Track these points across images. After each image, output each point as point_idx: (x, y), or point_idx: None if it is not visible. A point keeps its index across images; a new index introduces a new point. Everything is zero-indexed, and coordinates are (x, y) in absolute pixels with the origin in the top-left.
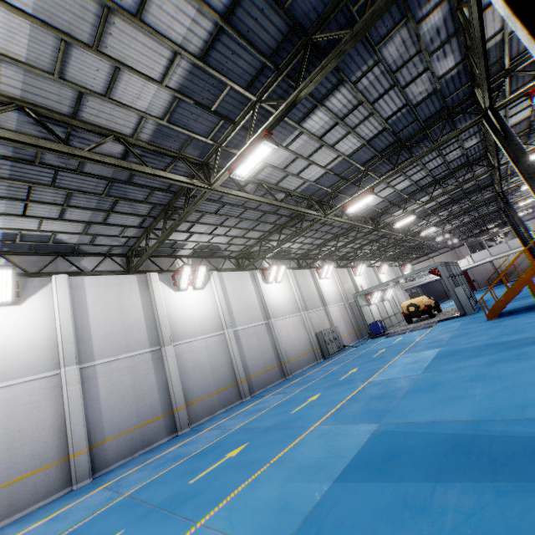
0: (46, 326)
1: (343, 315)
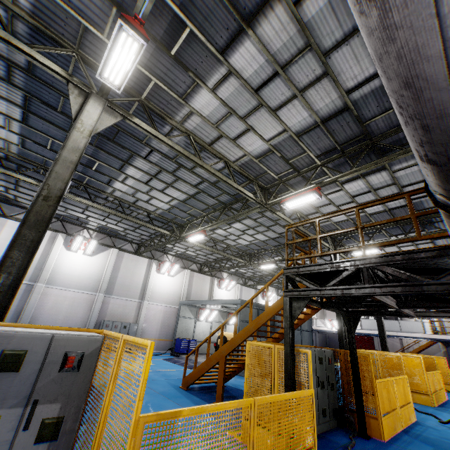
0: None
1: (166, 318)
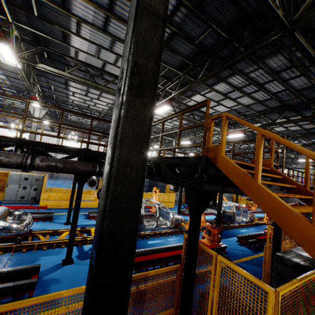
0: None
1: None
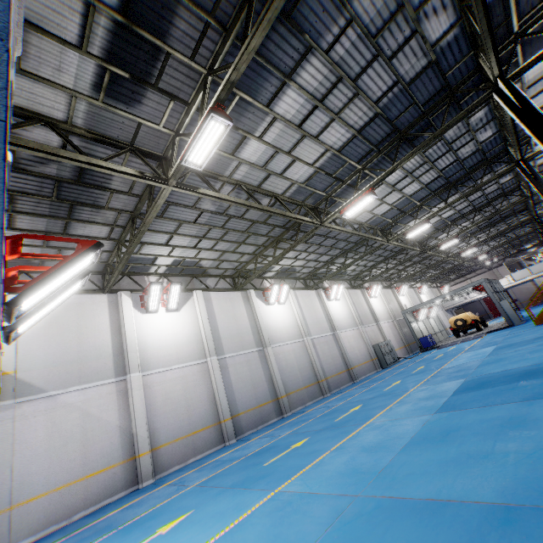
0: (194, 327)
1: (393, 331)
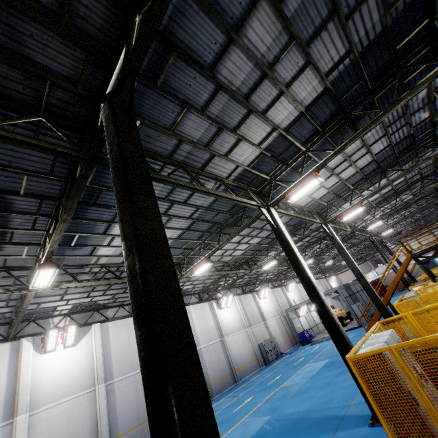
0: (88, 358)
1: (279, 326)
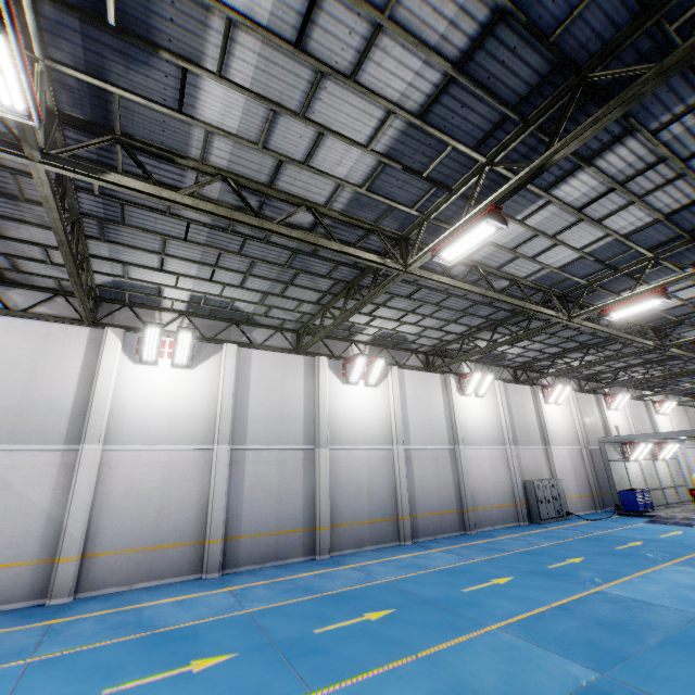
0: (209, 396)
1: (574, 465)
